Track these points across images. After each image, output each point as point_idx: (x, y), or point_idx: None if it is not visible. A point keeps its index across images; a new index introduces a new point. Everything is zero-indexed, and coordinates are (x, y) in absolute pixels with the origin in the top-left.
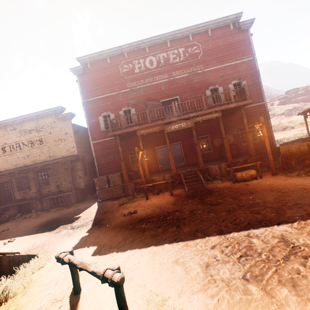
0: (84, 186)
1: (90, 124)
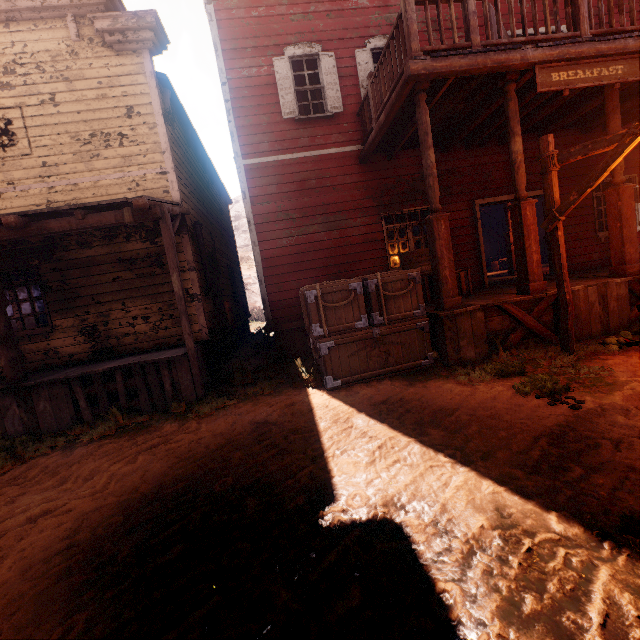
0: (205, 334)
1: (237, 85)
